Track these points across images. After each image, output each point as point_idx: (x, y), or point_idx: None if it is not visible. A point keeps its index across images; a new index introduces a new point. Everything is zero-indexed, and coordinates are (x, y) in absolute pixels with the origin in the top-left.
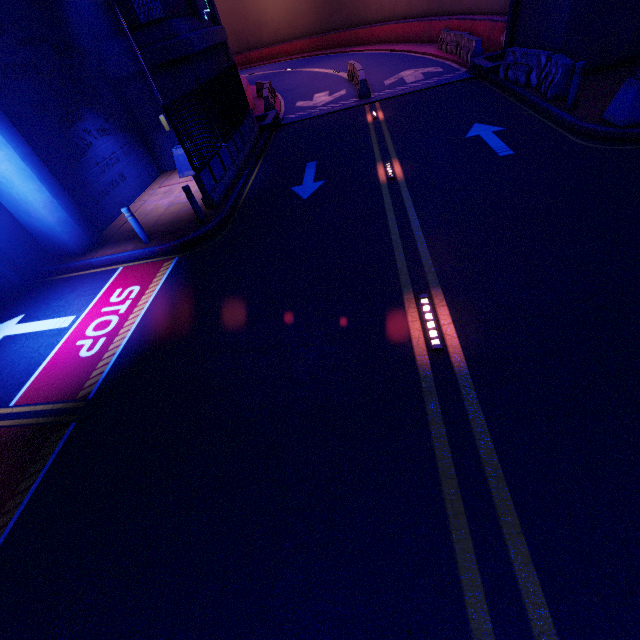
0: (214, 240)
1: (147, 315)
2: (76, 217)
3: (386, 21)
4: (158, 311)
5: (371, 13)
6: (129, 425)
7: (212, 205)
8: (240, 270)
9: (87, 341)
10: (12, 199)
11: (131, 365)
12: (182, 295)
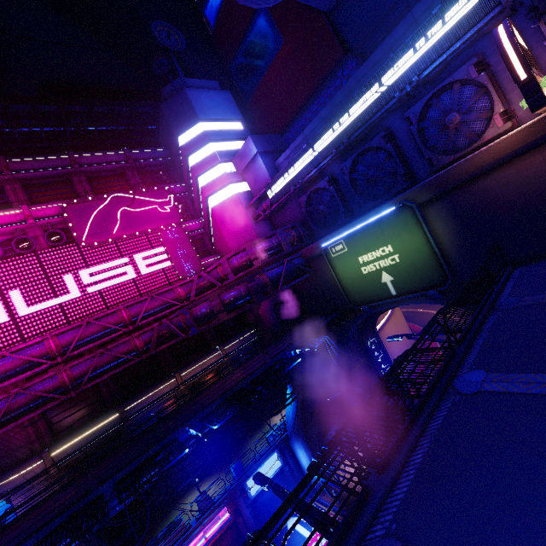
0: None
1: None
2: None
3: None
4: None
5: None
6: None
7: None
8: None
9: None
10: (304, 469)
11: None
12: None
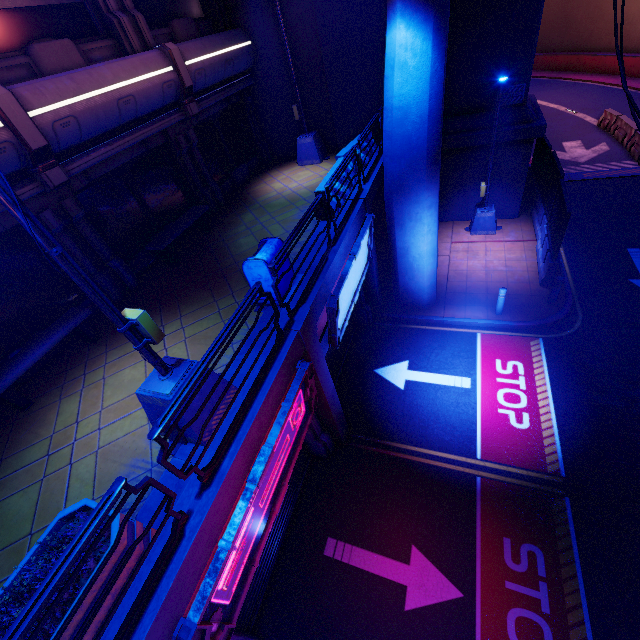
0: (573, 327)
1: (558, 400)
2: (436, 281)
3: (628, 51)
4: (568, 399)
5: (608, 40)
6: (634, 518)
7: (548, 285)
8: (638, 375)
9: (508, 411)
10: (409, 267)
11: (584, 453)
12: (584, 387)
